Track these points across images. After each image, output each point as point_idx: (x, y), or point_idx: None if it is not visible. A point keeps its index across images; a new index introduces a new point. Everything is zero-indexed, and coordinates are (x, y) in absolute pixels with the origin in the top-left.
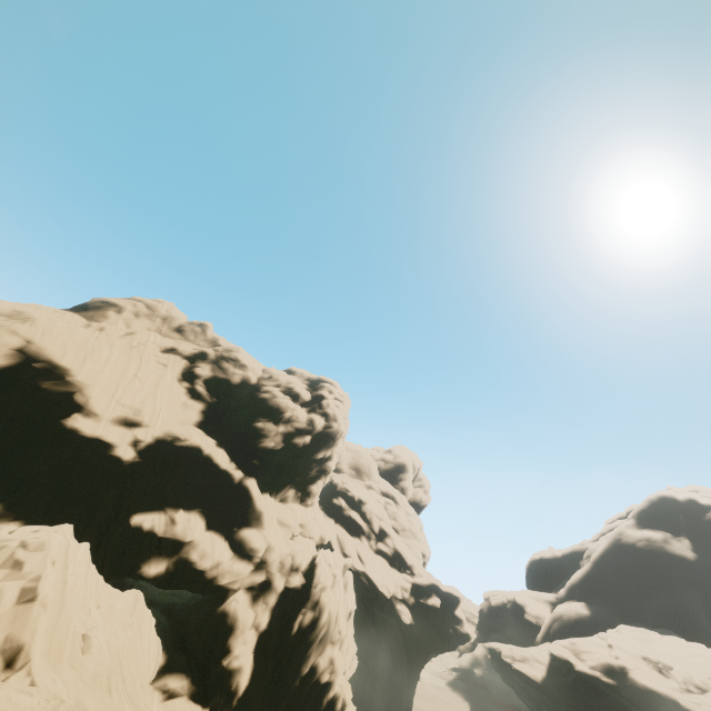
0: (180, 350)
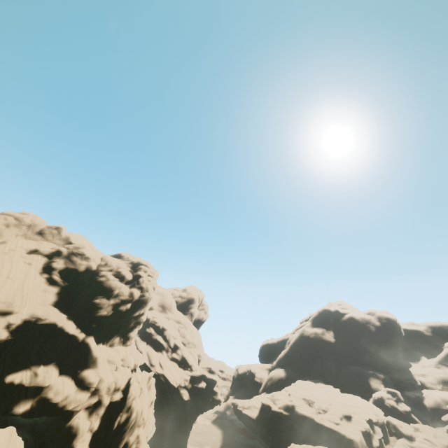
0: (41, 251)
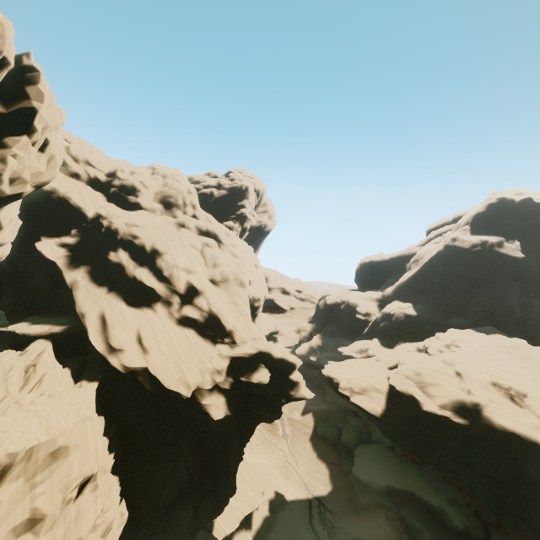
0: None
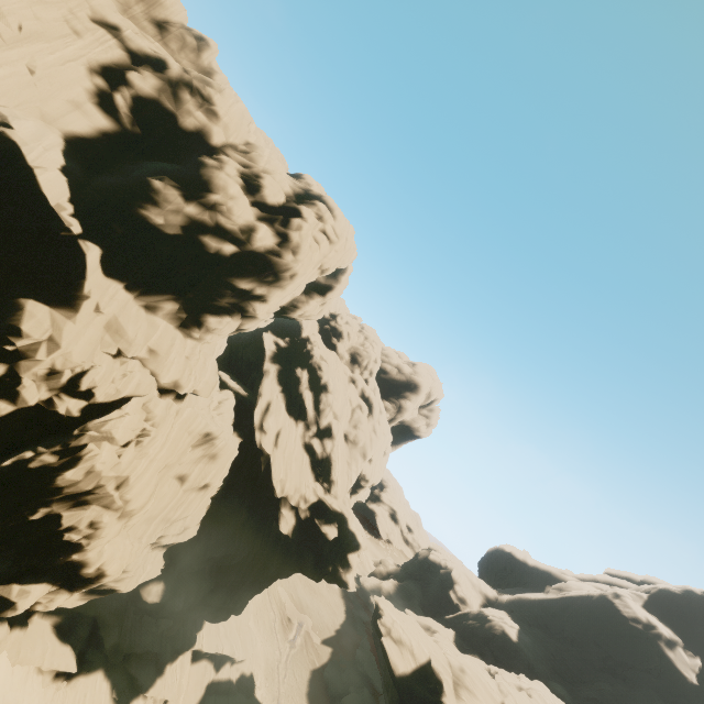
0: (125, 35)
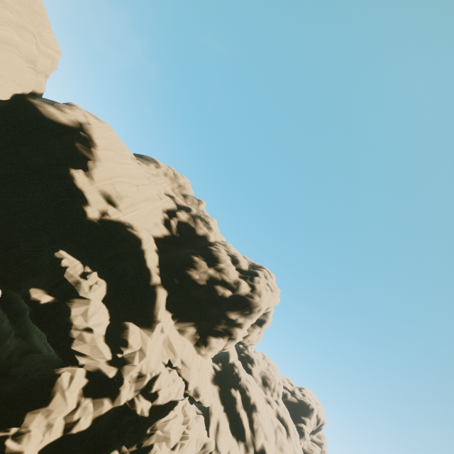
0: (176, 199)
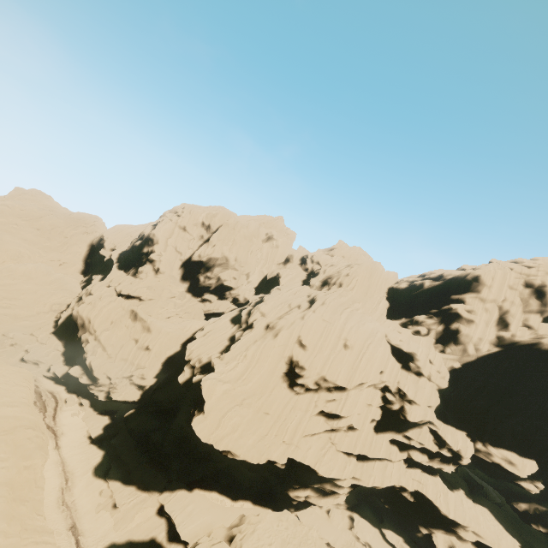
0: None
